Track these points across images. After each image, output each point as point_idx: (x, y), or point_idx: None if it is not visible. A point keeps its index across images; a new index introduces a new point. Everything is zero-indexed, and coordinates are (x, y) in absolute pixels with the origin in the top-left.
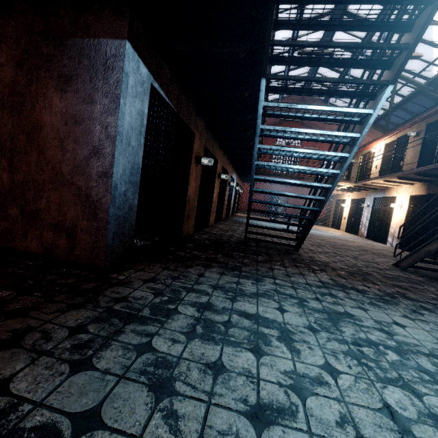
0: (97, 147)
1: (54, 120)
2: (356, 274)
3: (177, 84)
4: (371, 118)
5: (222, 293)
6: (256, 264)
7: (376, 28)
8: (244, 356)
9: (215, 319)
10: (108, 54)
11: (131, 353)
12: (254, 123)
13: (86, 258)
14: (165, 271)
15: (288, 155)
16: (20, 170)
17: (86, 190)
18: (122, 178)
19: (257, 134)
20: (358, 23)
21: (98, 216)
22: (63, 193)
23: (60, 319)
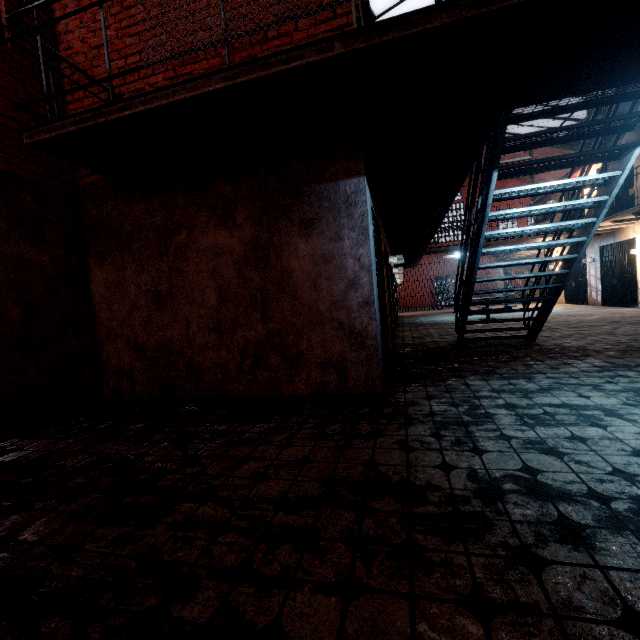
0: (353, 279)
1: (303, 264)
2: (630, 351)
3: (373, 190)
4: (620, 179)
5: (510, 395)
6: (505, 364)
7: (614, 101)
8: (590, 429)
9: (532, 412)
10: (348, 192)
11: (500, 441)
12: (445, 202)
13: (361, 388)
14: (429, 388)
15: (518, 234)
16: (275, 318)
17: (349, 323)
18: (376, 303)
19: (485, 222)
20: (593, 102)
21: (366, 345)
22: (325, 330)
23: (412, 433)
